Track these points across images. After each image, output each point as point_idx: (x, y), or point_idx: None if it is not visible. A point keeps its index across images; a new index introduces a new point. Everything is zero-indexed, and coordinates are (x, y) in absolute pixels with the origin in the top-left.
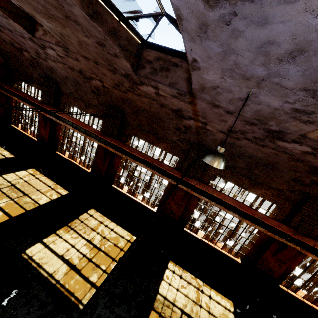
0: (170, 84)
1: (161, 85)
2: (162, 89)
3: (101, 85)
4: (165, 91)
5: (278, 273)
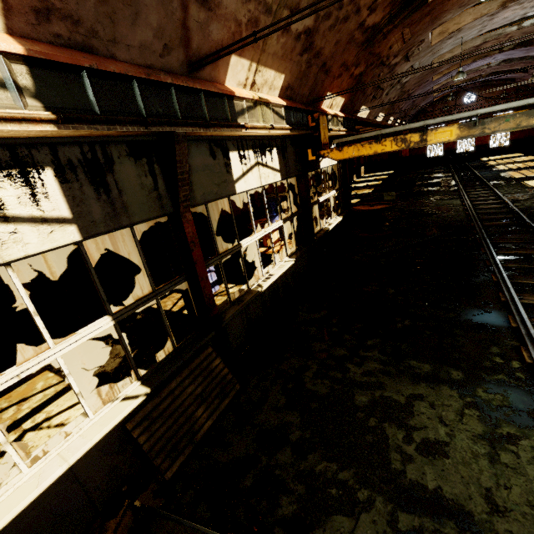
0: None
1: None
2: None
3: None
4: None
5: None
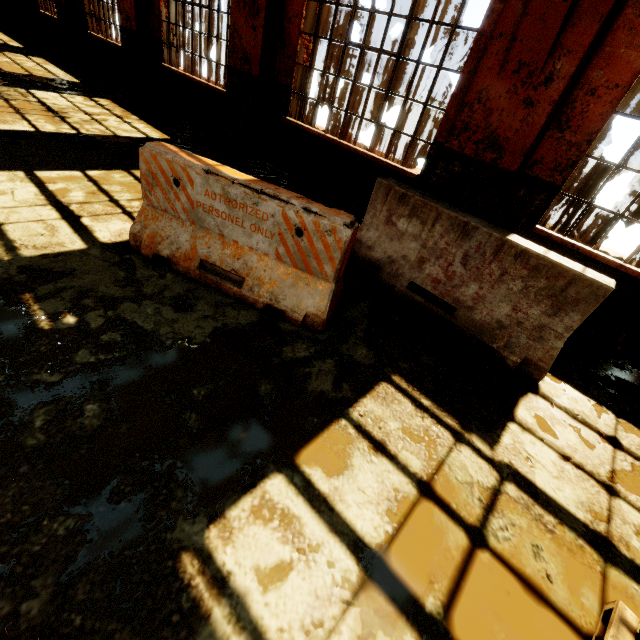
0: None
1: None
2: None
3: None
4: None
5: (256, 55)
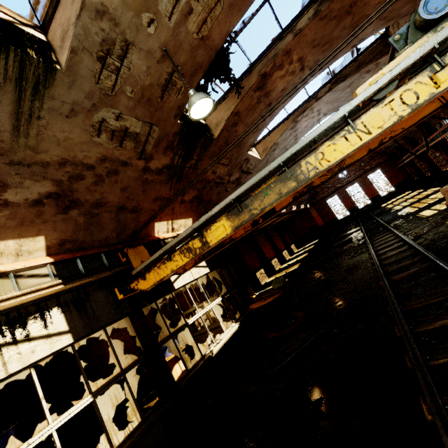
0: None
1: None
2: None
3: None
4: None
5: None
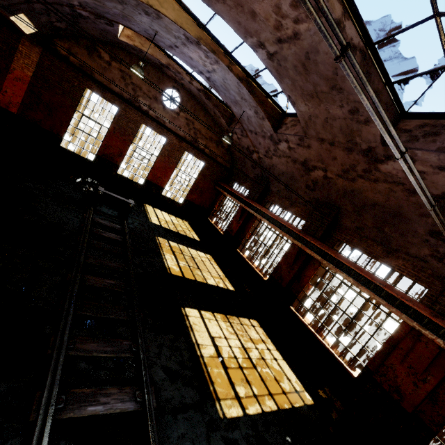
0: (438, 149)
1: (422, 152)
2: (421, 159)
3: (322, 175)
4: (426, 161)
5: None
